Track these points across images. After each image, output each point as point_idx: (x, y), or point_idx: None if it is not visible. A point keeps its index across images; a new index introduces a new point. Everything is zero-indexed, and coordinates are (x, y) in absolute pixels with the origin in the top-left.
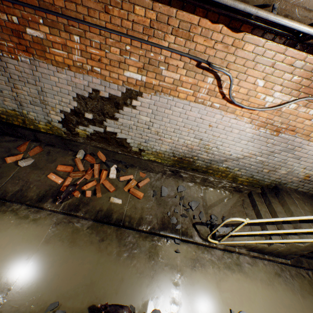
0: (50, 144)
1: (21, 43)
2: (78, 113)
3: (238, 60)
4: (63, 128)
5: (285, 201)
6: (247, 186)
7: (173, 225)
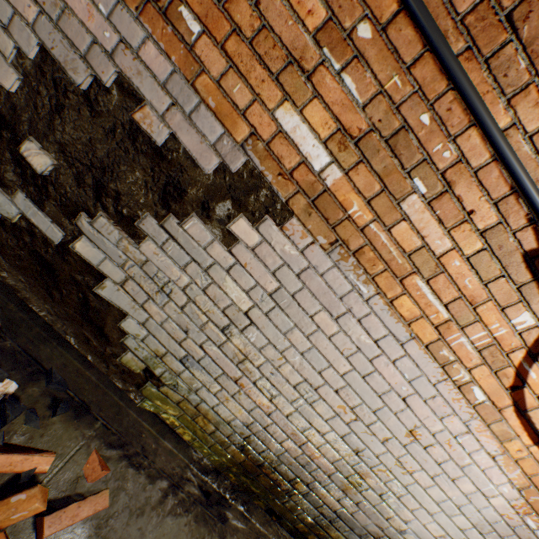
0: None
1: None
2: (2, 119)
3: None
4: None
5: None
6: None
7: None
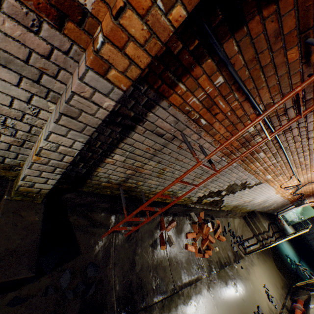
0: (174, 213)
1: (247, 157)
2: (218, 191)
3: (300, 176)
4: (195, 200)
5: (260, 220)
6: (244, 213)
7: (235, 251)
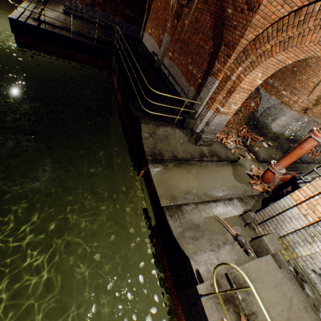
0: None
1: None
2: None
3: None
4: None
5: None
6: None
7: None
